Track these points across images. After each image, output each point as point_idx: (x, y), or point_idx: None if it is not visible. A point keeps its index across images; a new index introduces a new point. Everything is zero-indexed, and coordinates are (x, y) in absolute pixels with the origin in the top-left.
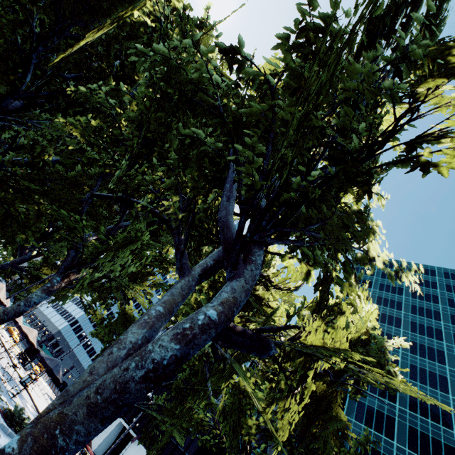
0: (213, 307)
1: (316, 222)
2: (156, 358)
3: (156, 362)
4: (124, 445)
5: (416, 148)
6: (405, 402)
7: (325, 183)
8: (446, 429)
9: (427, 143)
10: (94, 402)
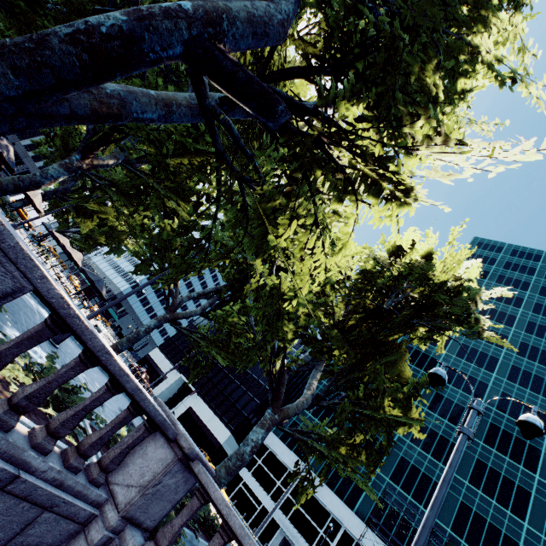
0: (189, 0)
1: None
2: (91, 22)
3: (90, 25)
4: (184, 397)
5: None
6: (494, 400)
7: None
8: None
9: None
10: (2, 43)
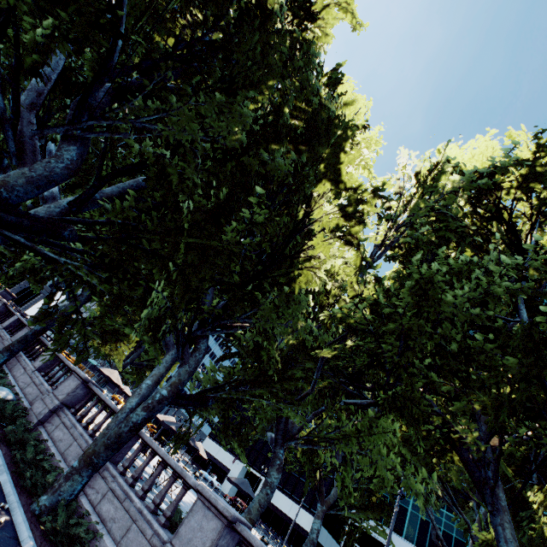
0: None
1: None
2: None
3: None
4: (252, 486)
5: None
6: None
7: None
8: None
9: None
10: None
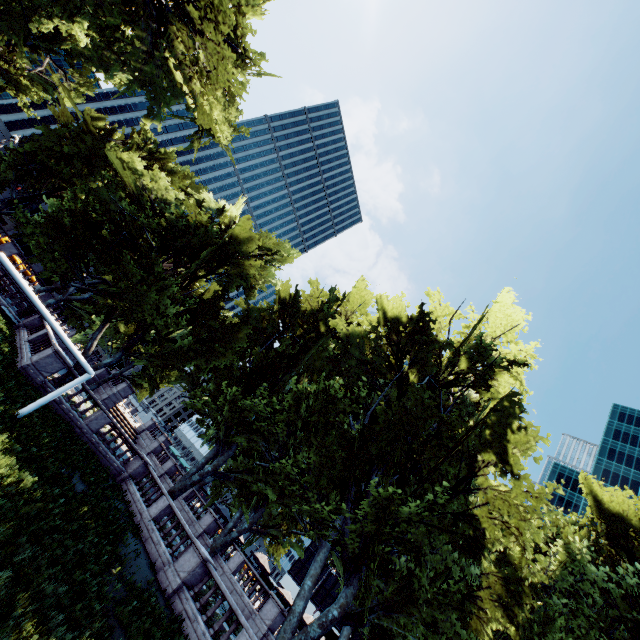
0: None
1: None
2: None
3: None
4: None
5: None
6: None
7: None
8: None
9: None
10: None
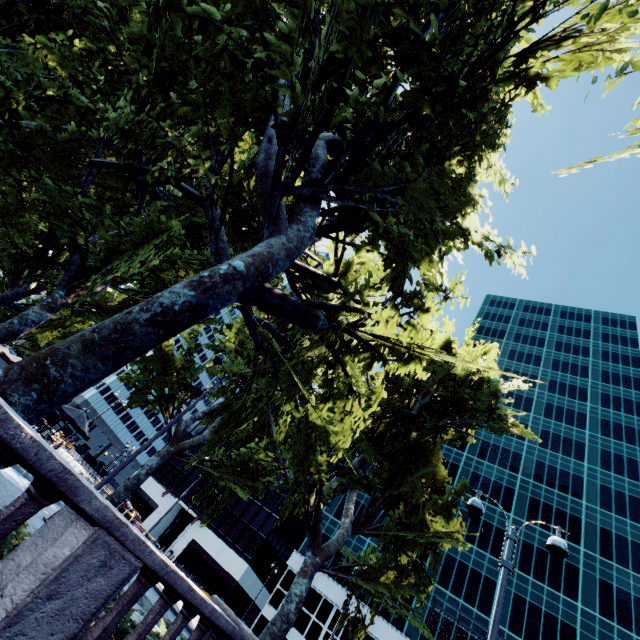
0: (241, 259)
1: (395, 182)
2: (165, 303)
3: (165, 306)
4: (183, 527)
5: (529, 55)
6: (530, 471)
7: (406, 119)
8: (575, 499)
9: (544, 47)
10: (91, 339)
